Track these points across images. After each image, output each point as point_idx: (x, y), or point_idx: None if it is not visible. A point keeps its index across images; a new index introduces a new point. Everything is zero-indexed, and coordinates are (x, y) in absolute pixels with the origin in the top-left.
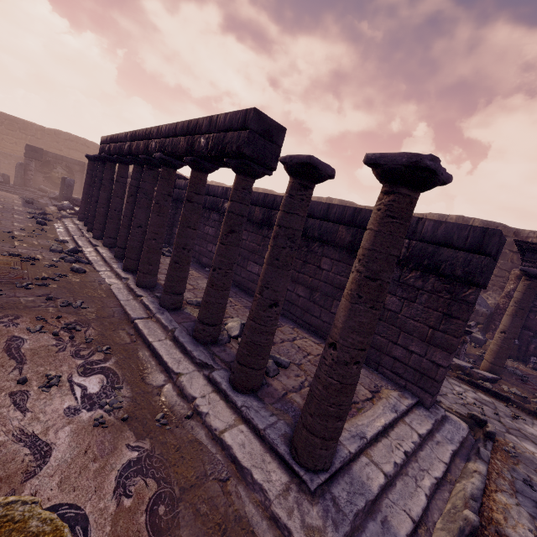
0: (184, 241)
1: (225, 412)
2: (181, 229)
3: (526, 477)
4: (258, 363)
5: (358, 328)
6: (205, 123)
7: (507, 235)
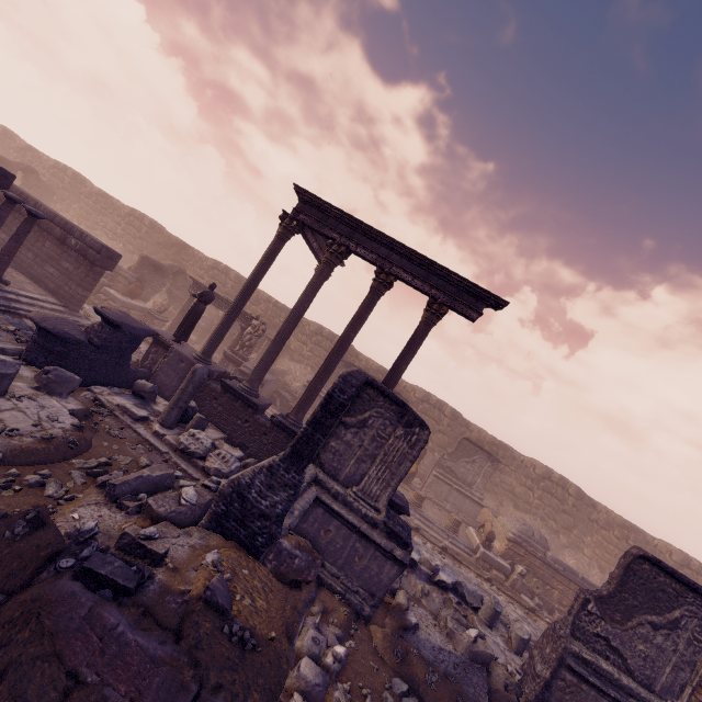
0: None
1: None
2: None
3: None
4: None
5: (10, 246)
6: None
7: None
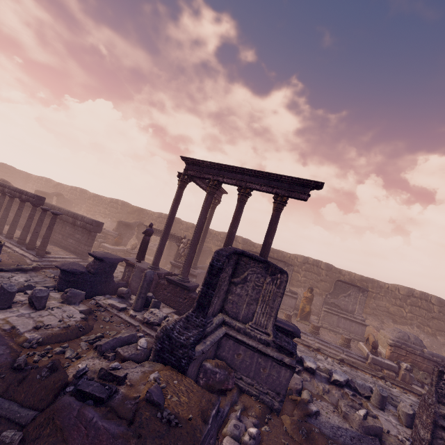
0: (16, 220)
1: (23, 252)
2: (15, 216)
3: None
4: (33, 244)
5: (47, 233)
6: (25, 193)
7: (178, 223)
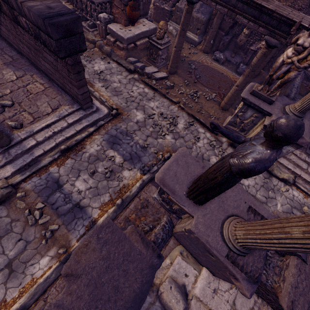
0: None
1: None
2: None
3: (119, 127)
4: None
5: None
6: None
7: None
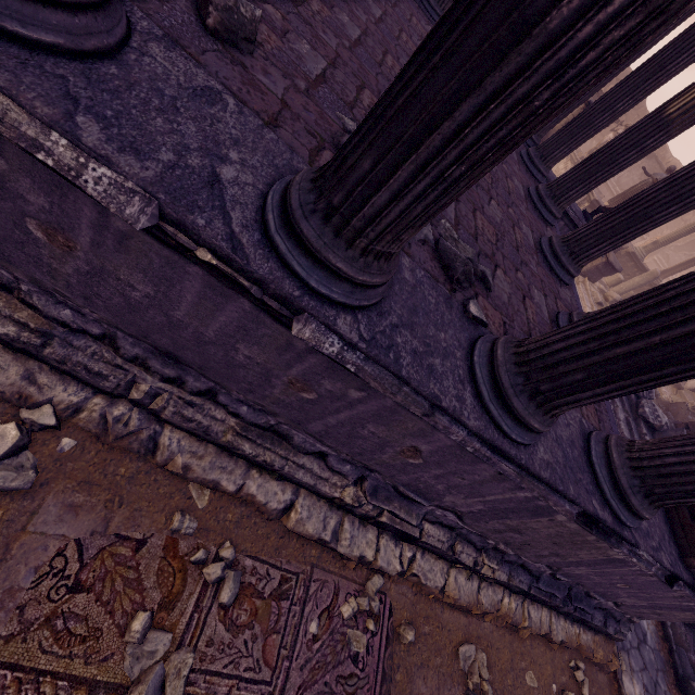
0: None
1: None
2: None
3: None
4: None
5: None
6: None
7: None
